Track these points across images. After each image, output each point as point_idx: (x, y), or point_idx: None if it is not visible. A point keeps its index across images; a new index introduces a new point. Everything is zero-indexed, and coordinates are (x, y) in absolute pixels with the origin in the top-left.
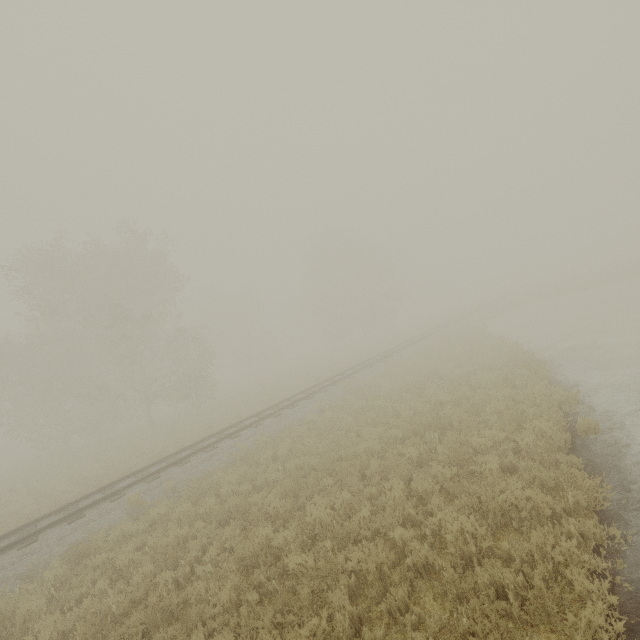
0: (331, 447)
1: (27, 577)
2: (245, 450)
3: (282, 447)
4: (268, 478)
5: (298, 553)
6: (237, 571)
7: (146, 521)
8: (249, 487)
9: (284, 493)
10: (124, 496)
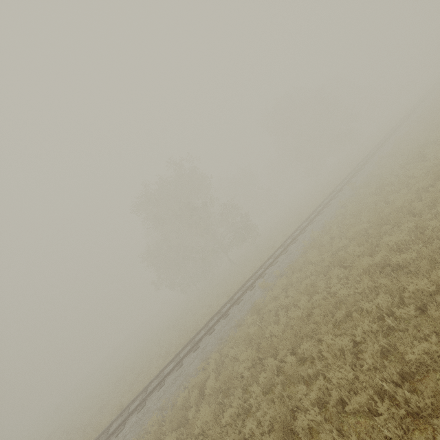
0: (370, 216)
1: (238, 326)
2: (307, 245)
3: (332, 232)
4: (338, 246)
5: (401, 254)
6: (365, 274)
7: (278, 290)
8: (329, 254)
9: (358, 244)
10: (255, 286)
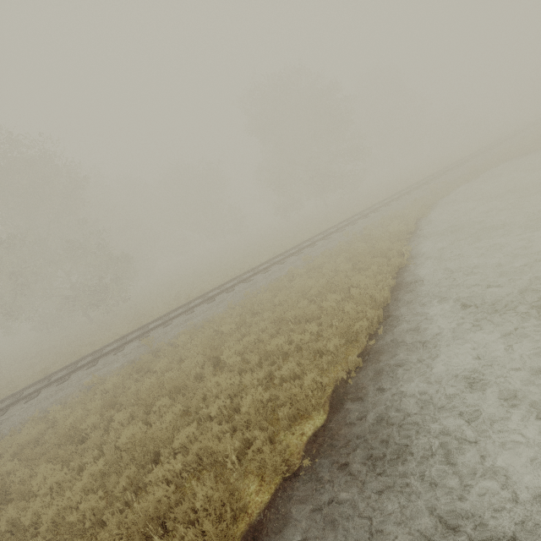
0: None
1: None
2: None
3: None
4: None
5: None
6: None
7: None
8: None
9: None
10: None
